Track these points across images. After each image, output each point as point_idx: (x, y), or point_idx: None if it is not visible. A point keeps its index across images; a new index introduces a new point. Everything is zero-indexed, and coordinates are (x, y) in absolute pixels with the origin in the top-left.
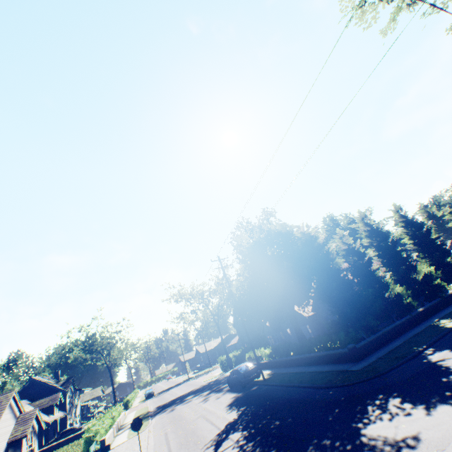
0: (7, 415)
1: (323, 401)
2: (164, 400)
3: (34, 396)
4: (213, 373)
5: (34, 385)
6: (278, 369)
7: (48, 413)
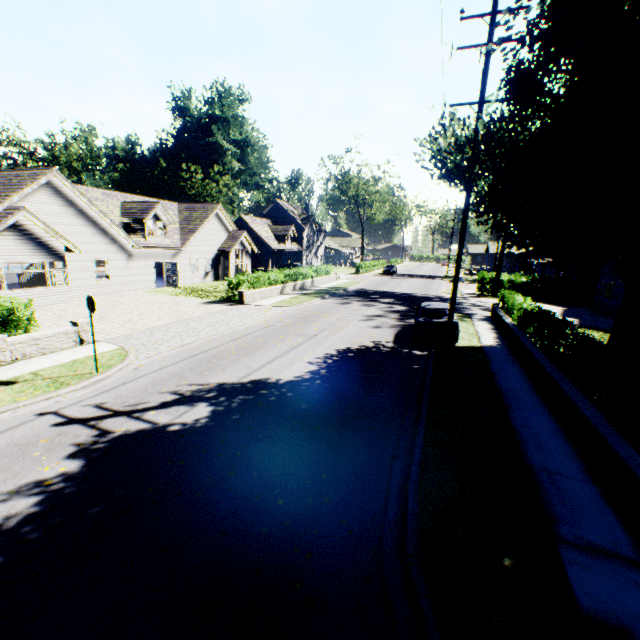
0: (215, 226)
1: (294, 557)
2: (379, 286)
3: (278, 220)
4: (467, 289)
5: (277, 209)
6: (503, 353)
7: (280, 241)
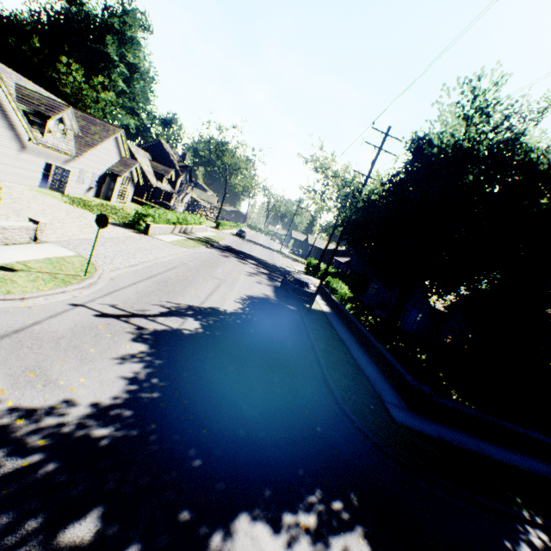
0: (111, 147)
1: (298, 402)
2: (240, 247)
3: (157, 158)
4: (296, 266)
5: (160, 148)
6: (335, 317)
7: (158, 179)
